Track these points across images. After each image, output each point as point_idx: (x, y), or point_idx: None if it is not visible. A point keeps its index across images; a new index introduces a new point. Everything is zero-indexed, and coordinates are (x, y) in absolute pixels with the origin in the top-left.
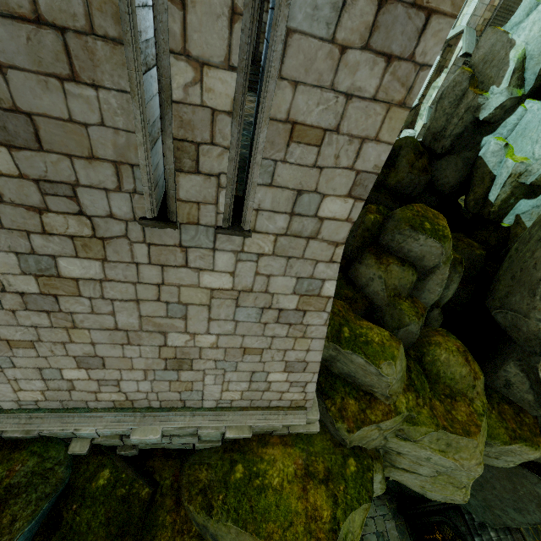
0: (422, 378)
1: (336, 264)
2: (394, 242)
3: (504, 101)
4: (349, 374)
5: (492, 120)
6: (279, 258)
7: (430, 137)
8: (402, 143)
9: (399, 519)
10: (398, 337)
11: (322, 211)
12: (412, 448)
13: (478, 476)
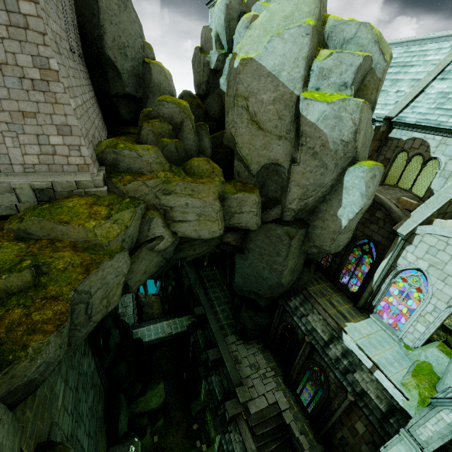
0: (179, 169)
1: (50, 47)
2: (155, 112)
3: (218, 57)
4: (128, 167)
5: (218, 68)
6: (14, 41)
7: (197, 88)
8: (182, 94)
9: (266, 352)
10: (165, 156)
11: (22, 10)
12: (175, 199)
13: (219, 208)
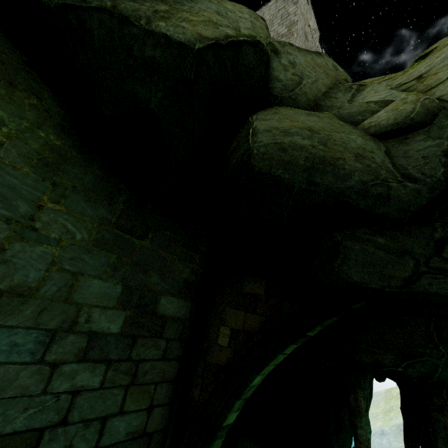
0: None
1: None
2: None
3: None
4: None
5: None
6: None
7: None
8: None
9: None
10: None
11: None
12: (428, 61)
13: None
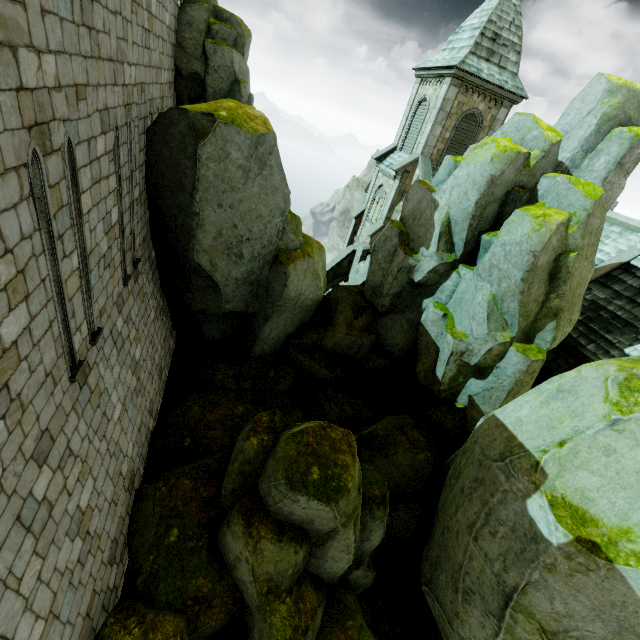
0: None
1: None
2: (270, 497)
3: (435, 266)
4: None
5: (428, 283)
6: None
7: (370, 290)
8: (339, 296)
9: None
10: None
11: None
12: None
13: None
